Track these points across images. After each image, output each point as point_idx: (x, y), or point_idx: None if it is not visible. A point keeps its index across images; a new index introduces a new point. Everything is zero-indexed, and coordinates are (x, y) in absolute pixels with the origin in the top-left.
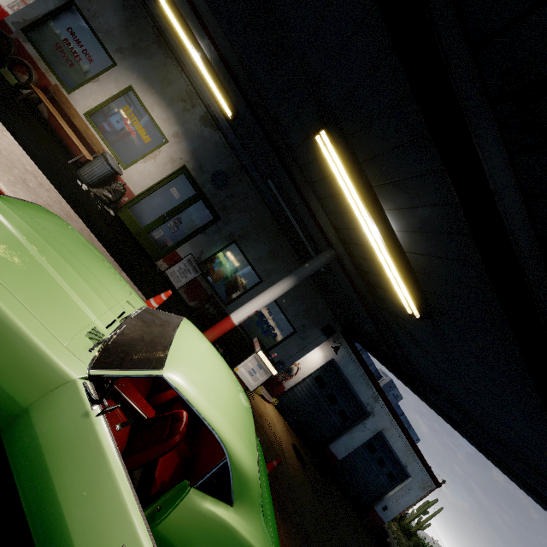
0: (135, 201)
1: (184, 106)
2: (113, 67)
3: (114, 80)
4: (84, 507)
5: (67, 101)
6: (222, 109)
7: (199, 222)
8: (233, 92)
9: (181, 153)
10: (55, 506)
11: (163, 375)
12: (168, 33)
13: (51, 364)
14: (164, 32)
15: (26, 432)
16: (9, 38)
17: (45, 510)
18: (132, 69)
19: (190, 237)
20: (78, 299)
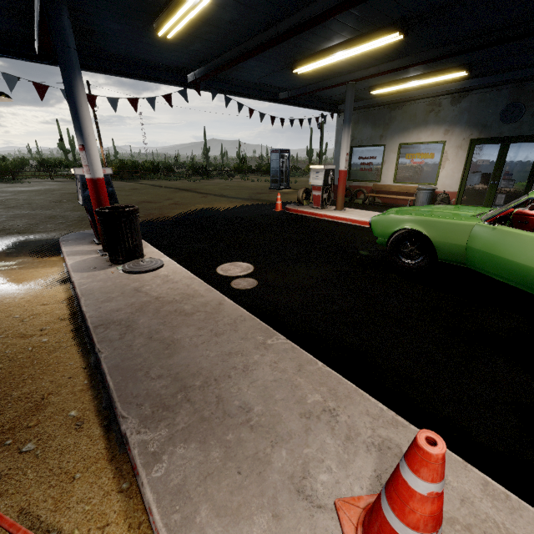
0: (460, 195)
1: (434, 113)
2: (385, 148)
3: (390, 152)
4: (525, 254)
5: (382, 185)
6: (458, 79)
7: (528, 159)
8: (451, 62)
9: (460, 136)
10: (510, 263)
11: (529, 197)
12: (392, 98)
13: (460, 224)
14: (390, 101)
15: (474, 254)
16: (347, 188)
17: (509, 269)
18: (392, 137)
19: (531, 176)
20: (454, 212)
